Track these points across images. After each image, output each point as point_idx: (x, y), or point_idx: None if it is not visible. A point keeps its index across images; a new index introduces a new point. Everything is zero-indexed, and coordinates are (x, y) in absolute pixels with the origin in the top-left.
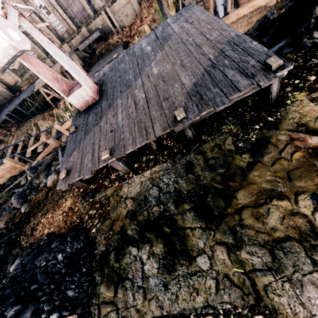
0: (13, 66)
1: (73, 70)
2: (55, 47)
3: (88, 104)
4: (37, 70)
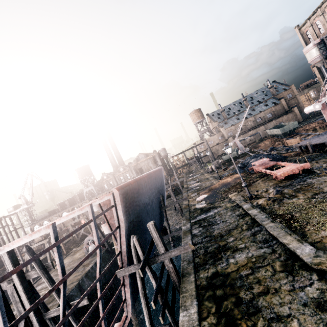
0: None
1: None
2: None
3: None
4: (324, 112)
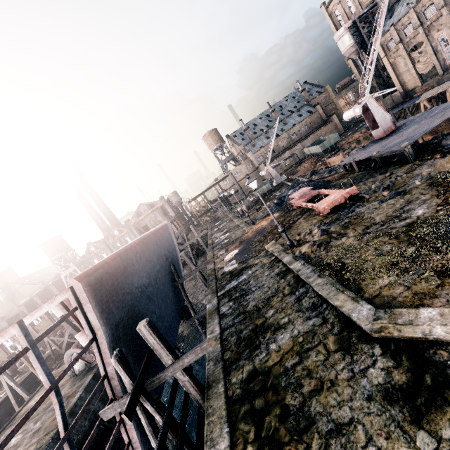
0: (423, 71)
1: (380, 120)
2: (379, 109)
3: (379, 137)
4: (366, 117)
